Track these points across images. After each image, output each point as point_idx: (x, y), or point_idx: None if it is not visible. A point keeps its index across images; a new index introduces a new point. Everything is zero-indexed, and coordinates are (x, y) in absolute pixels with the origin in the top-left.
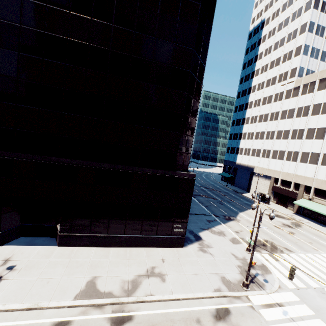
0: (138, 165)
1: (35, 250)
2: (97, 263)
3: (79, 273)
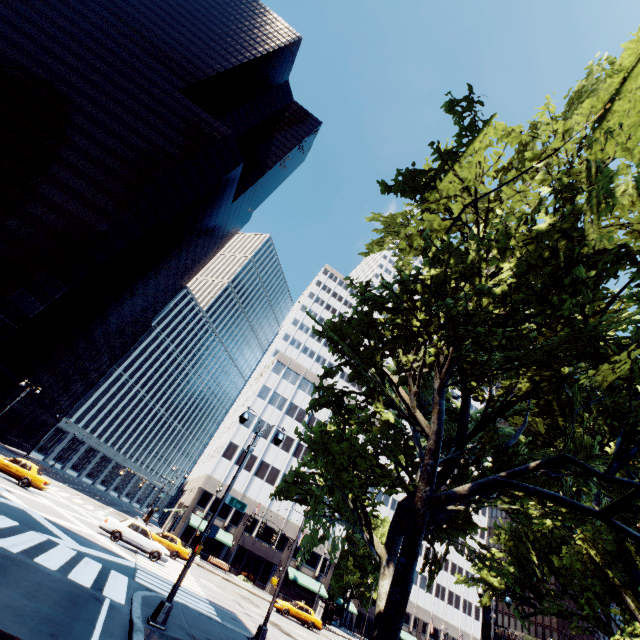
0: None
1: None
2: None
3: None
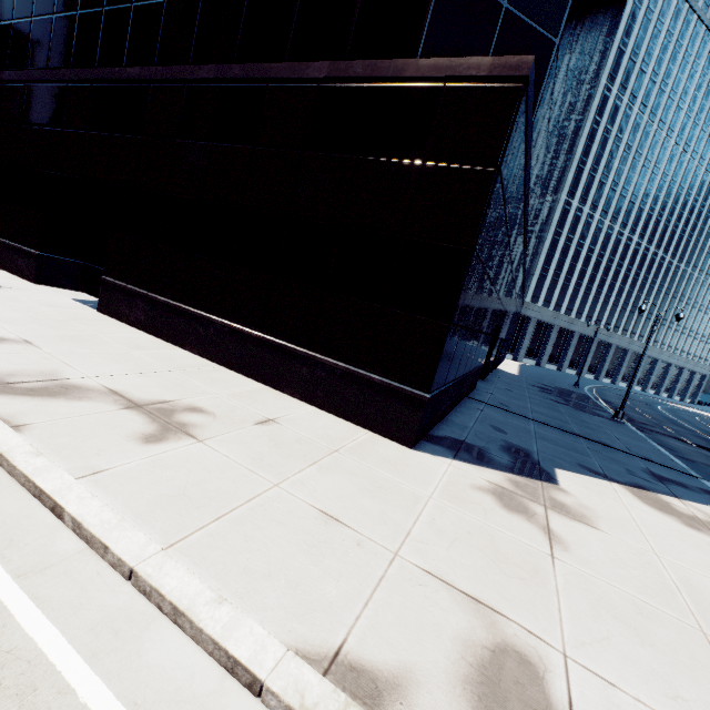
0: (288, 53)
1: (58, 300)
2: (91, 340)
3: (23, 328)
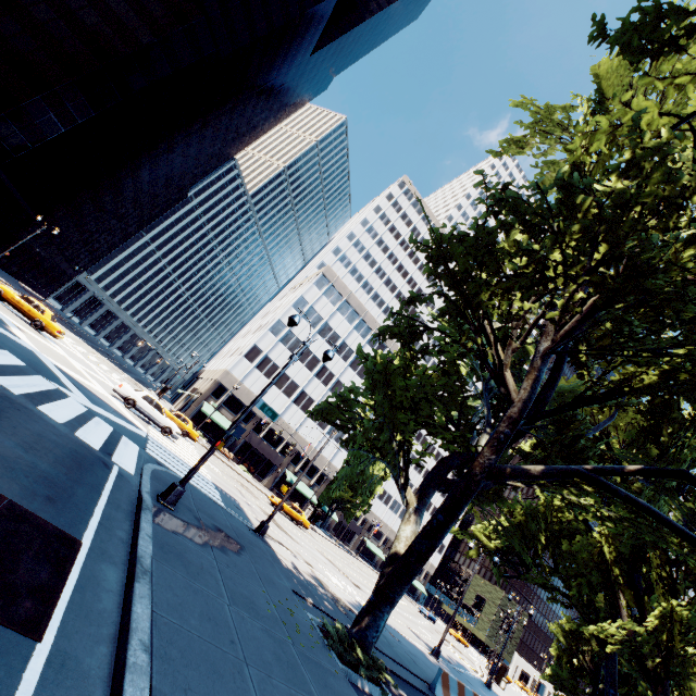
0: None
1: None
2: None
3: None
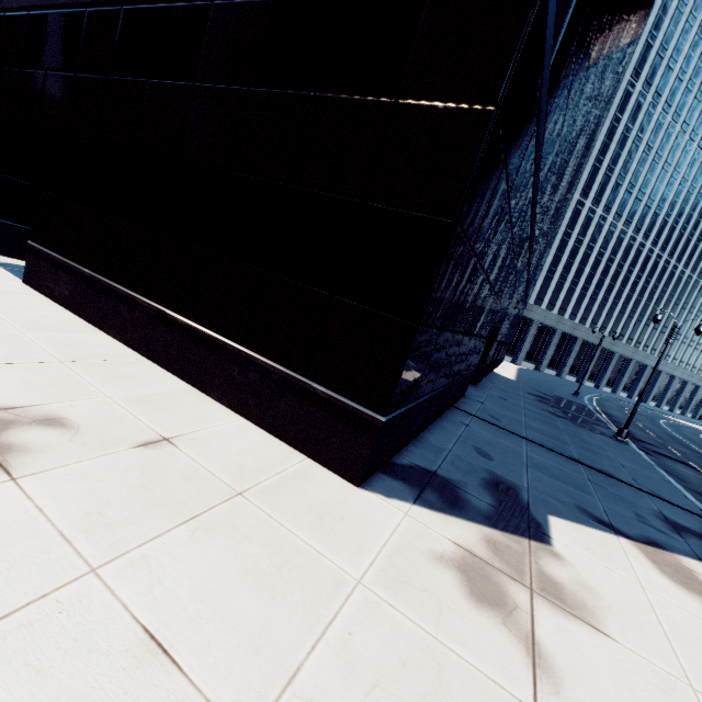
0: None
1: None
2: None
3: None
